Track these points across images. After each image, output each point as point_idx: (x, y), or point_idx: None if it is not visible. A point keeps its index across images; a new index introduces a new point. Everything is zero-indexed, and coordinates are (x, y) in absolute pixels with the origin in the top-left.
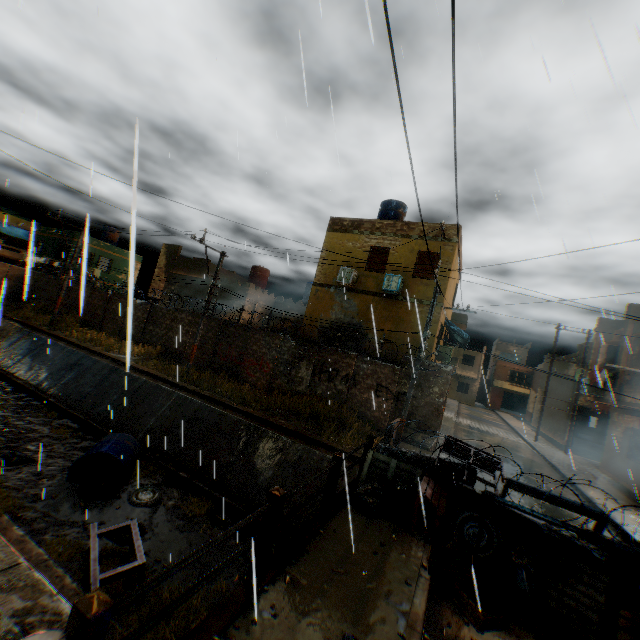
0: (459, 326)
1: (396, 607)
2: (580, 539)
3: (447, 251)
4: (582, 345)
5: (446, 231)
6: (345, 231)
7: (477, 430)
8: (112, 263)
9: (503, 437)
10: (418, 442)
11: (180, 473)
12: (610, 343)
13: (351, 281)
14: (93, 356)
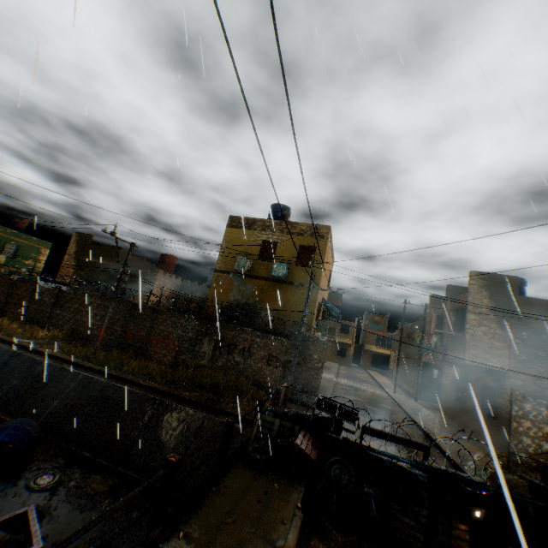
0: (336, 302)
1: (273, 544)
2: (411, 467)
3: (321, 245)
4: (423, 315)
5: (320, 230)
6: (241, 227)
7: (351, 387)
8: (19, 249)
9: (371, 391)
10: (302, 402)
11: (84, 452)
12: (439, 313)
13: (247, 268)
14: None
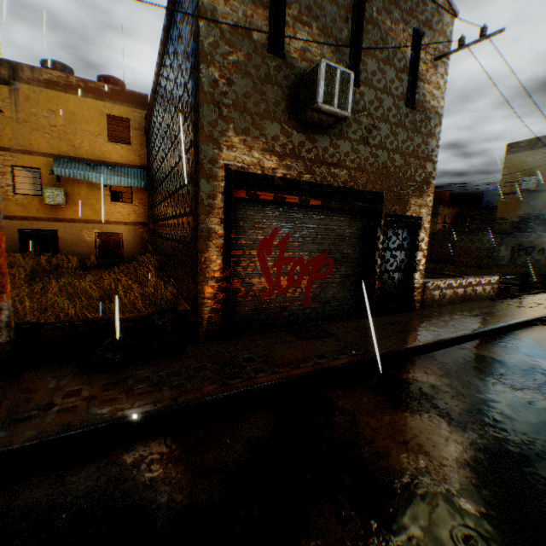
0: None
1: None
2: None
3: None
4: None
5: None
6: (521, 150)
7: None
8: None
9: None
10: None
11: None
12: None
13: (533, 186)
14: None
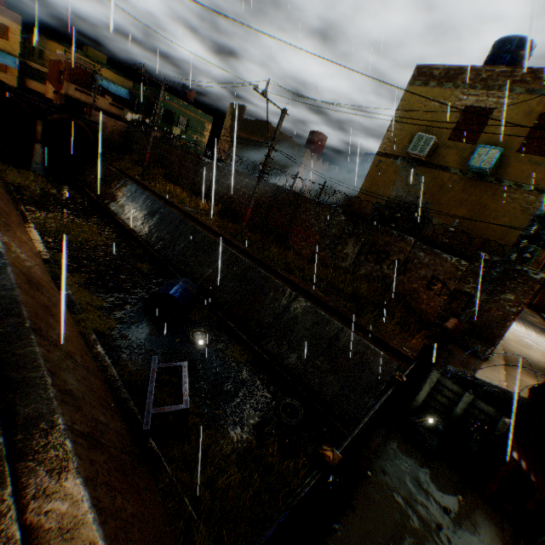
0: None
1: None
2: None
3: None
4: None
5: None
6: (433, 85)
7: (523, 335)
8: (188, 123)
9: None
10: (467, 347)
11: (228, 322)
12: None
13: (426, 152)
14: (168, 207)
